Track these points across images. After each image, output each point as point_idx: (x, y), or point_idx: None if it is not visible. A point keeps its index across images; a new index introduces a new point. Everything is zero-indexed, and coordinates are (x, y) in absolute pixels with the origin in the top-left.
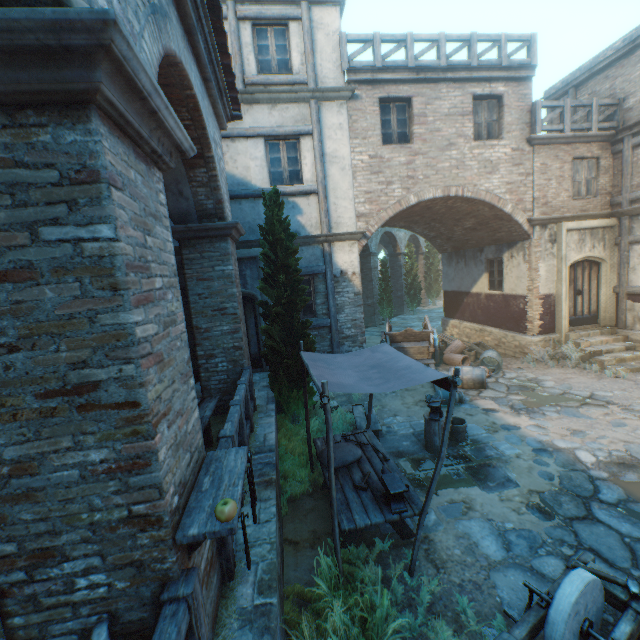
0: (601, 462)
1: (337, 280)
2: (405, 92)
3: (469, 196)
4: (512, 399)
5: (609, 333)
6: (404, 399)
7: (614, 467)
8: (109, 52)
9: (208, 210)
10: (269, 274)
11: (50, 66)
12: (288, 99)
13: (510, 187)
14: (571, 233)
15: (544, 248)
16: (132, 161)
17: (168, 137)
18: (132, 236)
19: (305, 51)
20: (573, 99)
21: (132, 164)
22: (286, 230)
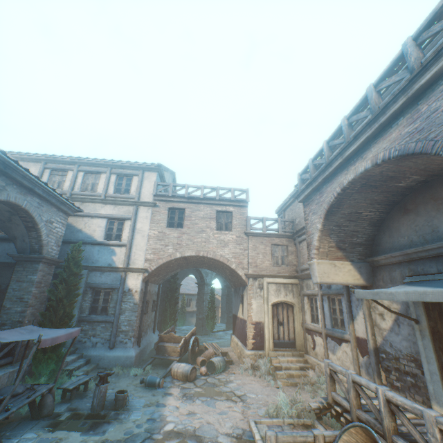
0: (171, 430)
1: (126, 294)
2: (182, 206)
3: (211, 257)
4: (193, 389)
5: (299, 356)
6: (135, 380)
7: (173, 434)
8: None
9: (36, 249)
10: (55, 283)
11: None
12: (124, 204)
13: (235, 255)
14: (271, 284)
15: (256, 291)
16: None
17: None
18: None
19: (137, 186)
20: (283, 216)
21: None
22: (77, 262)
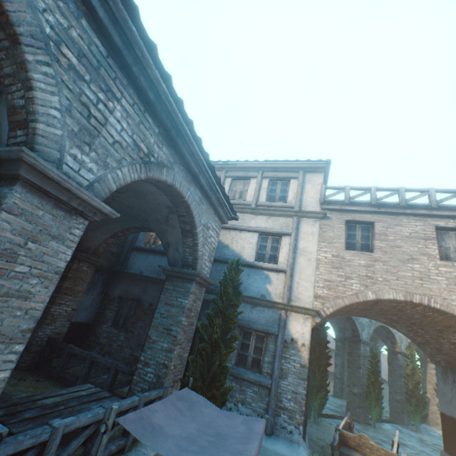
0: None
1: (287, 345)
2: (368, 218)
3: (437, 307)
4: None
5: None
6: None
7: None
8: (25, 161)
9: (188, 262)
10: (209, 314)
11: (11, 166)
12: (280, 214)
13: None
14: None
15: None
16: (47, 207)
17: (89, 204)
18: (7, 236)
19: (296, 192)
20: None
21: (46, 209)
22: (236, 287)
